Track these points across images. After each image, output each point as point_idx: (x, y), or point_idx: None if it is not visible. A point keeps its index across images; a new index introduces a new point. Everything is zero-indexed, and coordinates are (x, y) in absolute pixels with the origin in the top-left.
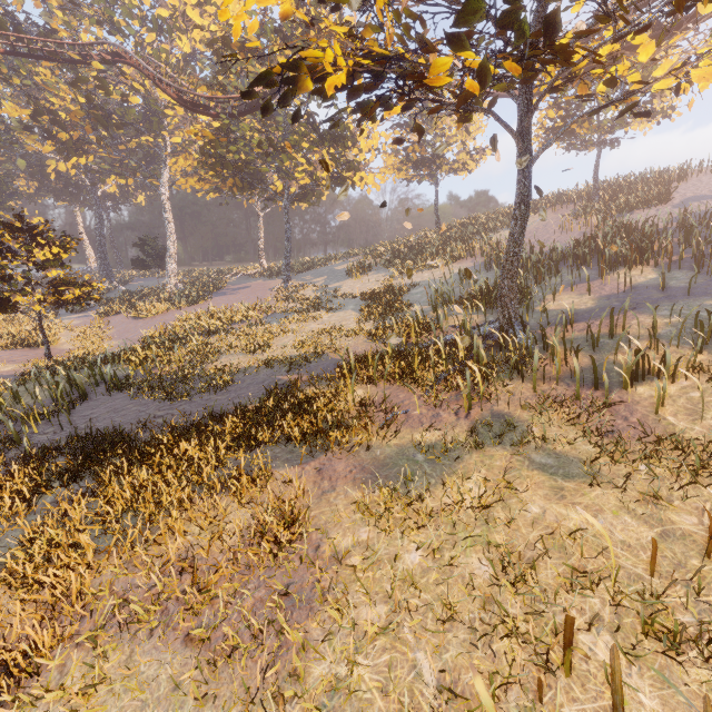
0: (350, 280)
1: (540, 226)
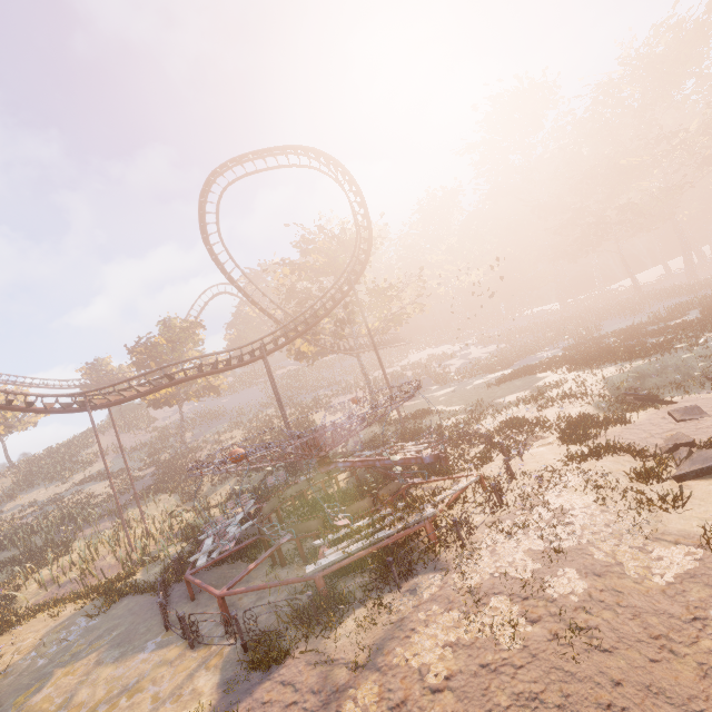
0: (17, 502)
1: (112, 441)
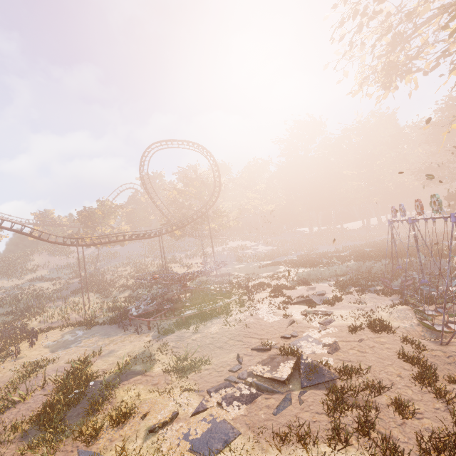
0: None
1: (46, 259)
